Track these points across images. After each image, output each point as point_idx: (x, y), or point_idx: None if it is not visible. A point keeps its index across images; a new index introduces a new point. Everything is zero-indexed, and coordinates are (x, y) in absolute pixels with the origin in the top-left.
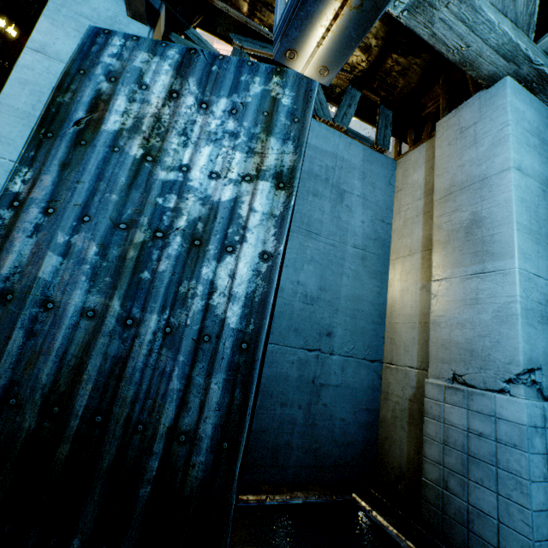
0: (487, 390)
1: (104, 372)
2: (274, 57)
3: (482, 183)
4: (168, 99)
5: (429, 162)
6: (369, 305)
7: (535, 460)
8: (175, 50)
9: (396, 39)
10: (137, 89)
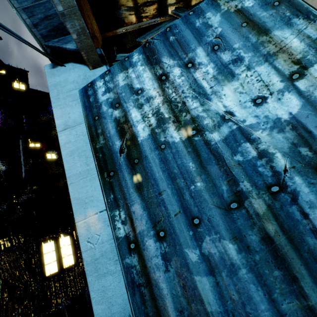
0: None
1: None
2: None
3: None
4: (161, 84)
5: None
6: None
7: None
8: (135, 54)
9: None
10: (136, 97)
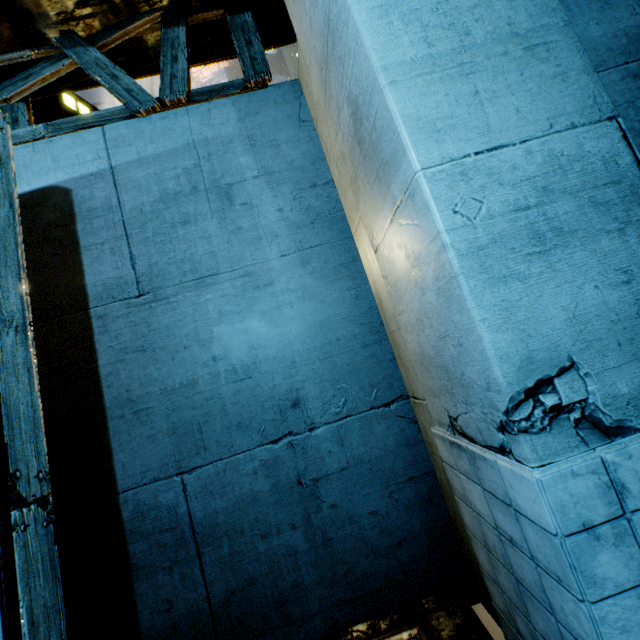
0: (488, 447)
1: None
2: None
3: (330, 32)
4: None
5: None
6: (346, 324)
7: (614, 613)
8: None
9: None
10: None
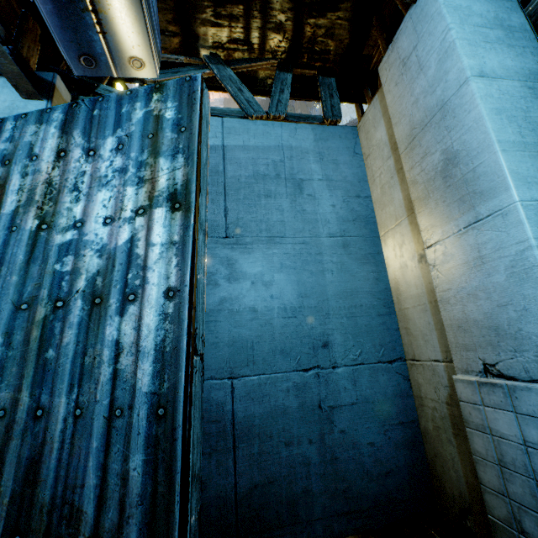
0: (533, 380)
1: (19, 479)
2: (74, 73)
3: (443, 111)
4: (57, 161)
5: (386, 113)
6: (368, 296)
7: None
8: (59, 110)
9: (304, 3)
10: (28, 162)
